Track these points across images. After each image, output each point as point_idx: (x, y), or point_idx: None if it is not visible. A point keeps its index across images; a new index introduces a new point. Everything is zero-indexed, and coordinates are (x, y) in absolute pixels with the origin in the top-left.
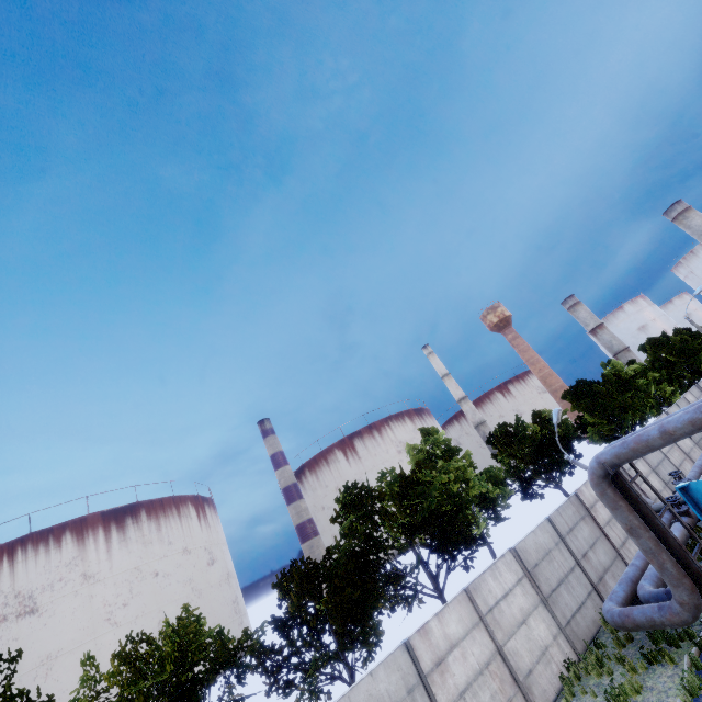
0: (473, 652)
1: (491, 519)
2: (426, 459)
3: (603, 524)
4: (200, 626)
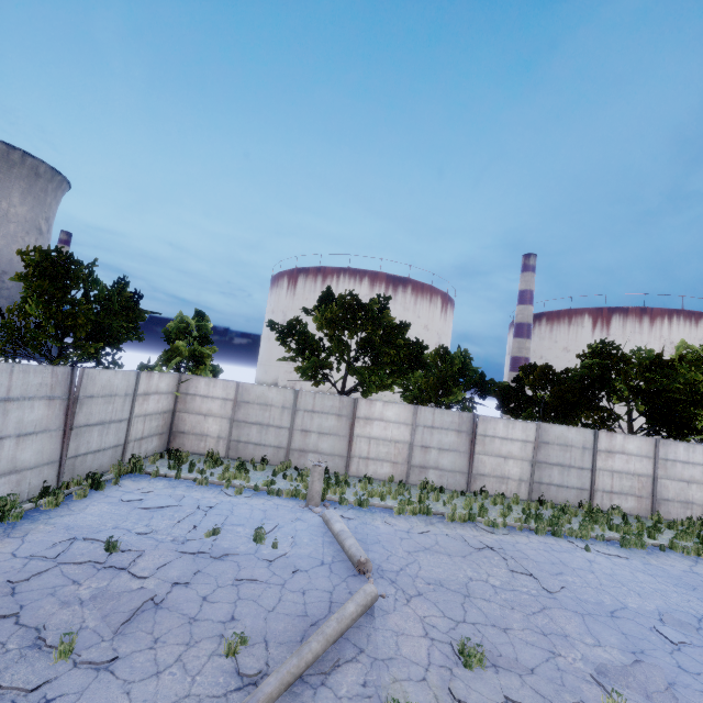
0: (635, 464)
1: None
2: (693, 361)
3: None
4: (469, 363)
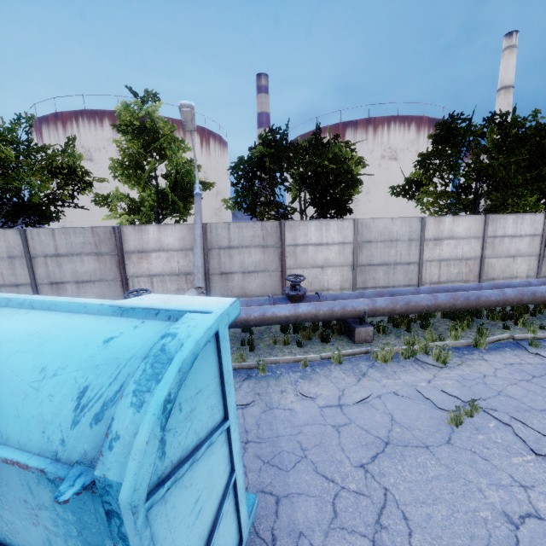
0: None
1: (155, 218)
2: (140, 131)
3: (140, 274)
4: None
